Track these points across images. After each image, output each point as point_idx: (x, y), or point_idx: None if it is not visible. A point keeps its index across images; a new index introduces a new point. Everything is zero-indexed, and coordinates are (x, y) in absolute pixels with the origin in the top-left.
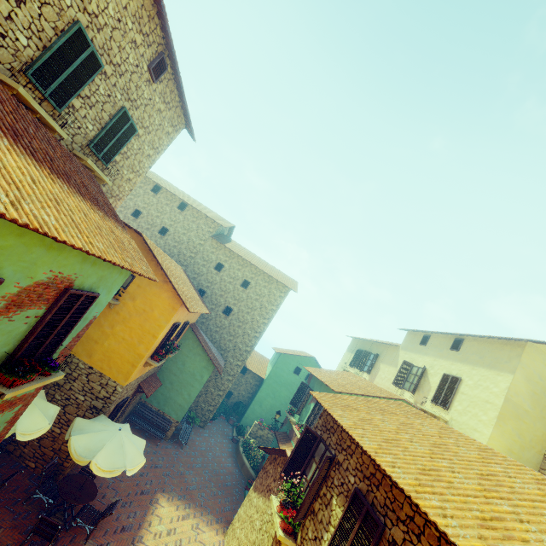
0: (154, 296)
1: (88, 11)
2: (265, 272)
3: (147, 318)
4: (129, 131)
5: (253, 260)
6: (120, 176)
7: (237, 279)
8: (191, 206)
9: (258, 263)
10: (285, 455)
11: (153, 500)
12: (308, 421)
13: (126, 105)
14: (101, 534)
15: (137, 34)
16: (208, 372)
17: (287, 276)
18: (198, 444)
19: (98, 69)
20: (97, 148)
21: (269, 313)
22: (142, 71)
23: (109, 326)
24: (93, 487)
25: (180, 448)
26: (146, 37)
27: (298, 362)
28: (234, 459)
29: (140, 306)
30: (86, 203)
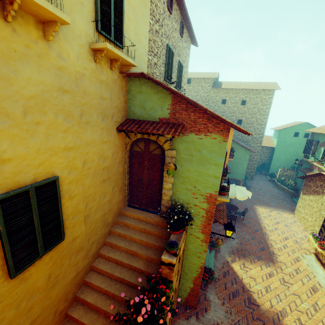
0: None
1: (167, 36)
2: (253, 89)
3: None
4: (181, 69)
5: (242, 86)
6: (182, 90)
7: (237, 102)
8: (193, 78)
9: (245, 86)
10: (320, 175)
11: (253, 208)
12: (323, 158)
13: (178, 59)
14: (245, 219)
15: (175, 24)
16: (247, 155)
17: (267, 82)
18: (254, 186)
19: (173, 55)
20: (178, 86)
21: (265, 111)
22: (178, 37)
23: None
24: (234, 206)
25: (248, 189)
26: (176, 21)
27: (294, 129)
28: (276, 188)
29: None
30: None
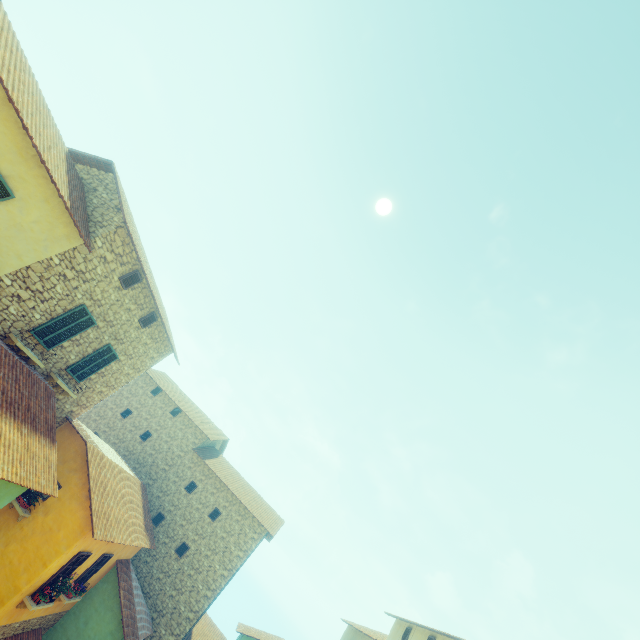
0: (70, 513)
1: (94, 299)
2: (241, 501)
3: (49, 539)
4: (110, 358)
5: (234, 484)
6: (92, 389)
7: (207, 506)
8: (185, 413)
9: (239, 488)
10: None
11: None
12: None
13: (113, 342)
14: None
15: (133, 305)
16: None
17: (273, 511)
18: None
19: (92, 325)
20: (74, 371)
21: (233, 561)
22: (133, 322)
23: (5, 542)
24: None
25: None
26: (140, 305)
27: None
28: None
29: (49, 523)
30: (15, 424)
